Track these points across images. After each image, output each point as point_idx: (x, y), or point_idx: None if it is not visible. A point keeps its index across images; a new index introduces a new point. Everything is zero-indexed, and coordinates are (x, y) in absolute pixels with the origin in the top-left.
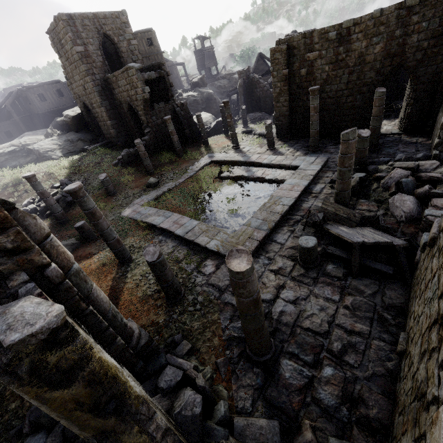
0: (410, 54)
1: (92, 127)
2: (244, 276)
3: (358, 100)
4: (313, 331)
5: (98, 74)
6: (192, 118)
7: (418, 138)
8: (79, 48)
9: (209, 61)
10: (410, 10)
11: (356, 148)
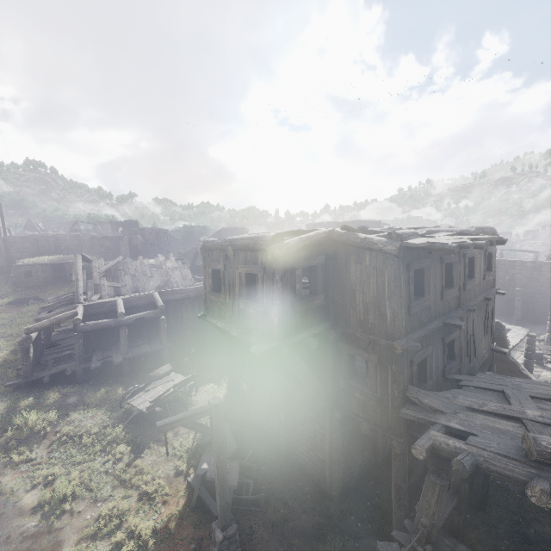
0: None
1: None
2: (534, 337)
3: (548, 301)
4: (549, 378)
5: None
6: None
7: None
8: None
9: None
10: None
11: None
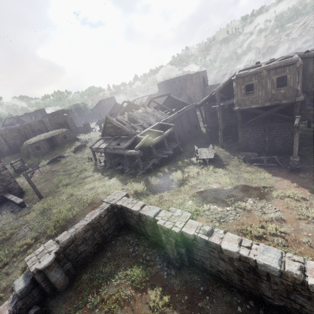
0: None
1: None
2: None
3: None
4: None
5: (202, 87)
6: None
7: None
8: (200, 80)
9: None
10: None
11: None
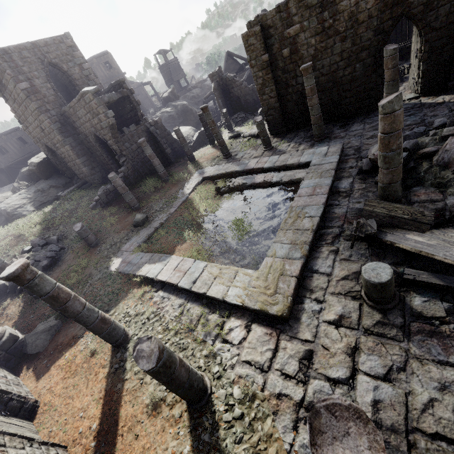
0: None
1: (62, 170)
2: None
3: (358, 69)
4: (451, 441)
5: (53, 109)
6: (170, 134)
7: (443, 96)
8: (23, 84)
9: (176, 74)
10: None
11: None
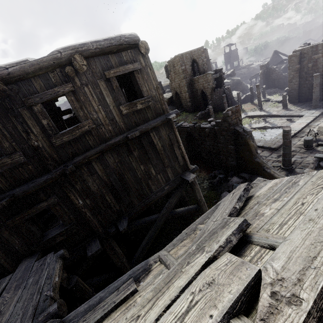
0: None
1: (176, 103)
2: (288, 131)
3: None
4: (309, 163)
5: (188, 77)
6: (232, 94)
7: None
8: (183, 67)
9: (233, 59)
10: None
11: None
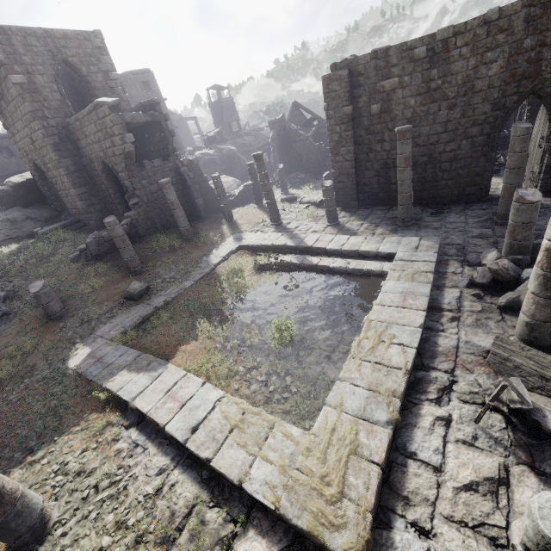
0: (550, 74)
1: (50, 199)
2: None
3: (465, 147)
4: None
5: (53, 118)
6: (206, 181)
7: None
8: (17, 77)
9: (228, 115)
10: (548, 7)
11: (514, 222)
